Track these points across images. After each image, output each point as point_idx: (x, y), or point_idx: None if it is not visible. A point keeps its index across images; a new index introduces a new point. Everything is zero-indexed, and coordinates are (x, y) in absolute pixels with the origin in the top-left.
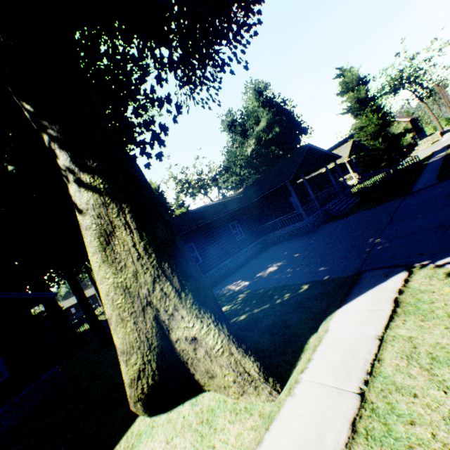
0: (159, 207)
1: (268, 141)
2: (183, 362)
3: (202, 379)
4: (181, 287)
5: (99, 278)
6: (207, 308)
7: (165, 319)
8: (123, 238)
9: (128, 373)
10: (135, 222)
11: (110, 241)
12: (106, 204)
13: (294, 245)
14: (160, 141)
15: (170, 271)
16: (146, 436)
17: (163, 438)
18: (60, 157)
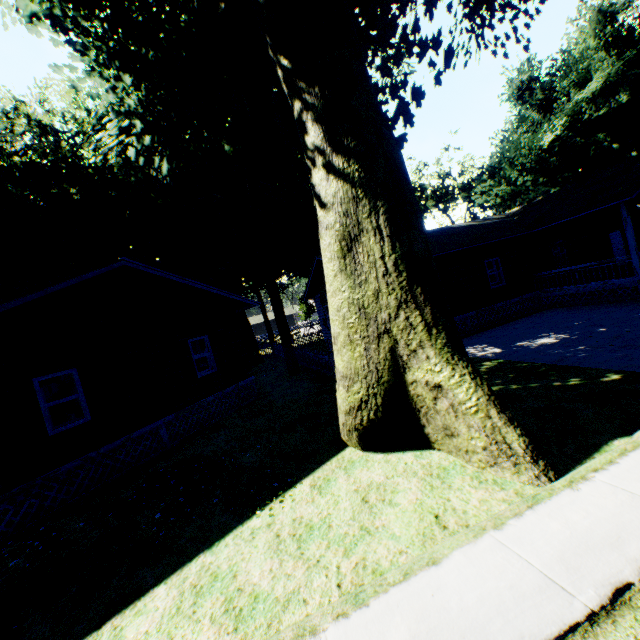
0: (419, 212)
1: (593, 122)
2: (413, 409)
3: (434, 435)
4: (433, 321)
5: (331, 290)
6: (462, 355)
7: (403, 354)
8: (369, 246)
9: (347, 399)
10: (388, 228)
11: (352, 248)
12: (357, 199)
13: (598, 315)
14: (407, 117)
15: (422, 299)
16: (360, 465)
17: (381, 473)
18: (309, 133)
